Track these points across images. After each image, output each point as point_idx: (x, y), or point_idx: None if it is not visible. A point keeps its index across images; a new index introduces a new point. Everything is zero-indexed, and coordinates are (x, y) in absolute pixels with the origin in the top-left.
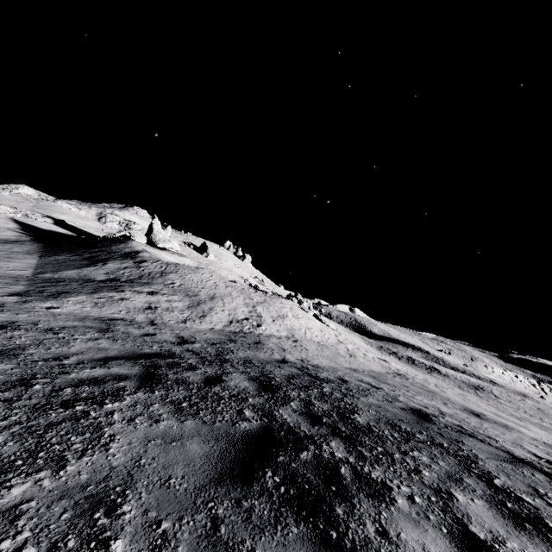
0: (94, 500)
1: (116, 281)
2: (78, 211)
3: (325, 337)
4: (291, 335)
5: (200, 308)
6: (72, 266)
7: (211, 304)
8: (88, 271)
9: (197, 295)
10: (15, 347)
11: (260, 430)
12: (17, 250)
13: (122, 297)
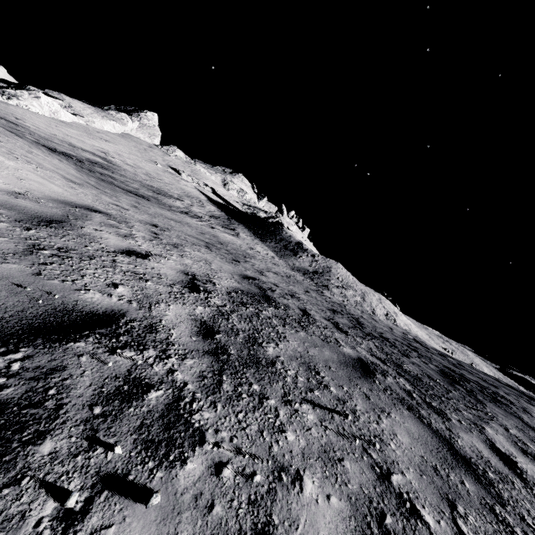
0: (509, 389)
1: (318, 274)
2: (210, 176)
3: (420, 333)
4: (410, 330)
5: (367, 302)
6: (290, 256)
7: (367, 299)
8: (302, 263)
9: (356, 290)
10: (394, 333)
11: (504, 384)
12: (248, 234)
13: (343, 292)
